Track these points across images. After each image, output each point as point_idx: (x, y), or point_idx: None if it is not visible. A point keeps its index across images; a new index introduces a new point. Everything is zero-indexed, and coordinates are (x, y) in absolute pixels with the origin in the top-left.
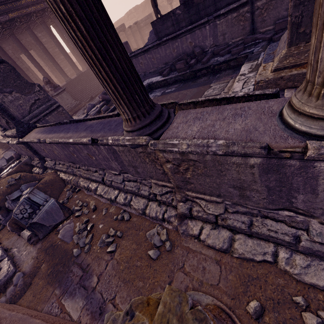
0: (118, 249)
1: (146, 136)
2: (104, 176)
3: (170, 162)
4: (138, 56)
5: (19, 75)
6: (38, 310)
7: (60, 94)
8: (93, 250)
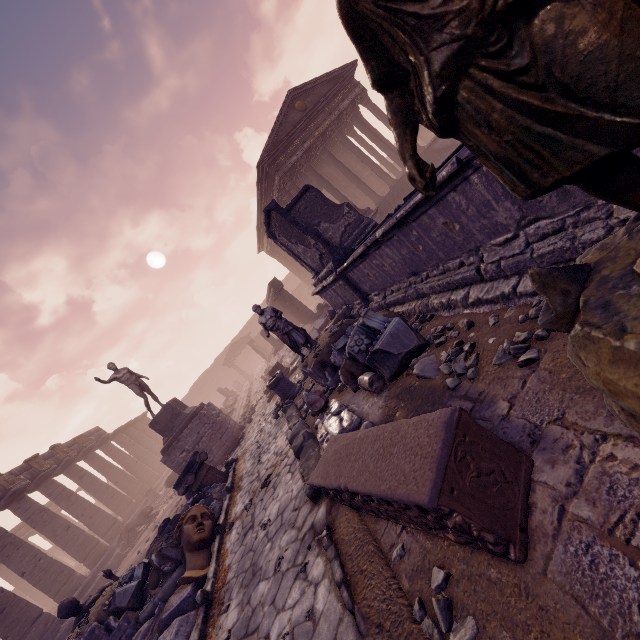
0: (546, 355)
1: None
2: (479, 263)
3: None
4: None
5: (325, 198)
6: None
7: None
8: (486, 373)
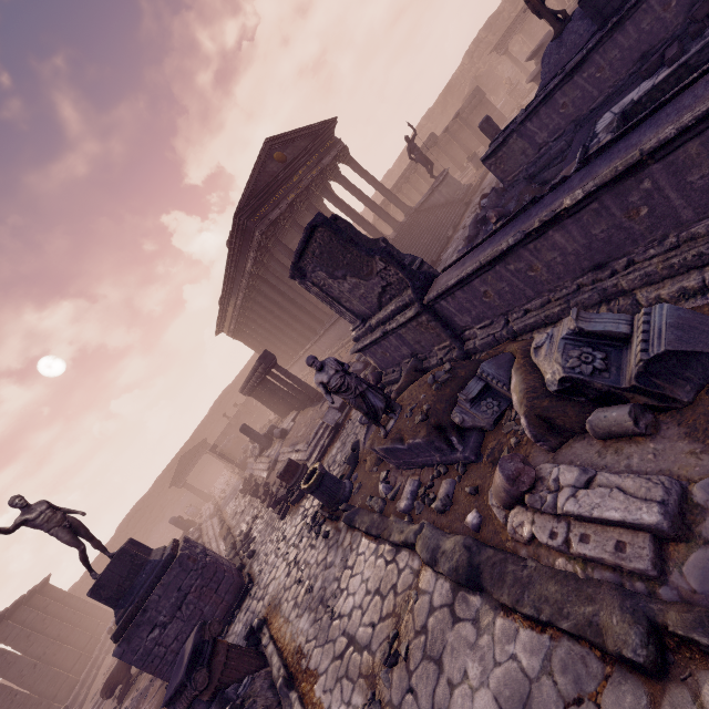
0: None
1: None
2: None
3: None
4: (553, 94)
5: (357, 232)
6: None
7: None
8: None
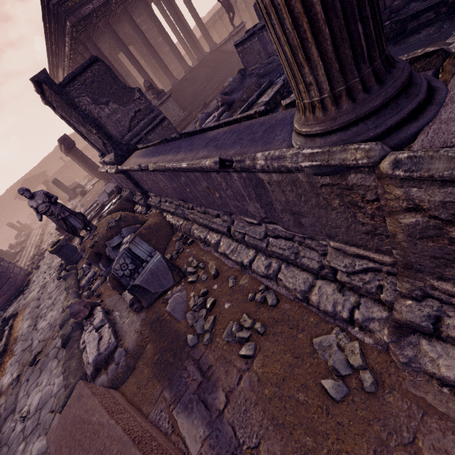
0: (259, 356)
1: (370, 144)
2: (230, 224)
3: (422, 211)
4: None
5: (116, 77)
6: (143, 412)
7: (165, 104)
8: (217, 344)
